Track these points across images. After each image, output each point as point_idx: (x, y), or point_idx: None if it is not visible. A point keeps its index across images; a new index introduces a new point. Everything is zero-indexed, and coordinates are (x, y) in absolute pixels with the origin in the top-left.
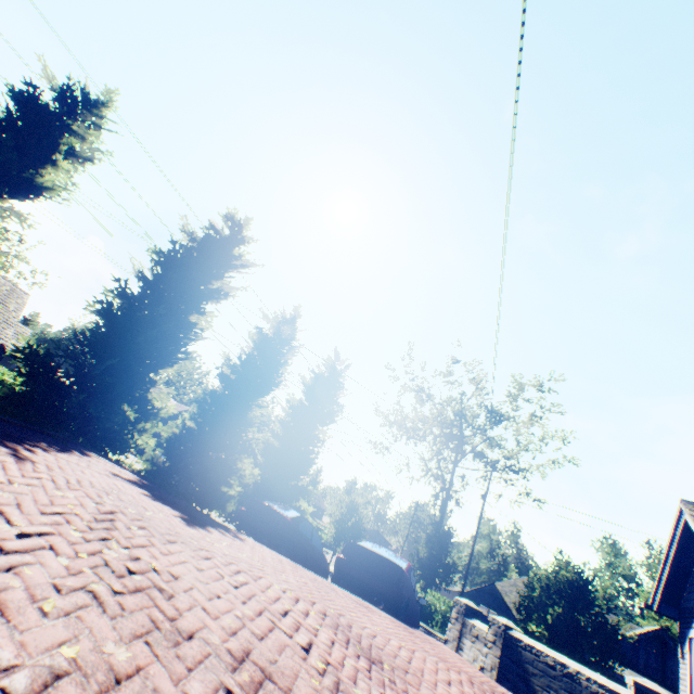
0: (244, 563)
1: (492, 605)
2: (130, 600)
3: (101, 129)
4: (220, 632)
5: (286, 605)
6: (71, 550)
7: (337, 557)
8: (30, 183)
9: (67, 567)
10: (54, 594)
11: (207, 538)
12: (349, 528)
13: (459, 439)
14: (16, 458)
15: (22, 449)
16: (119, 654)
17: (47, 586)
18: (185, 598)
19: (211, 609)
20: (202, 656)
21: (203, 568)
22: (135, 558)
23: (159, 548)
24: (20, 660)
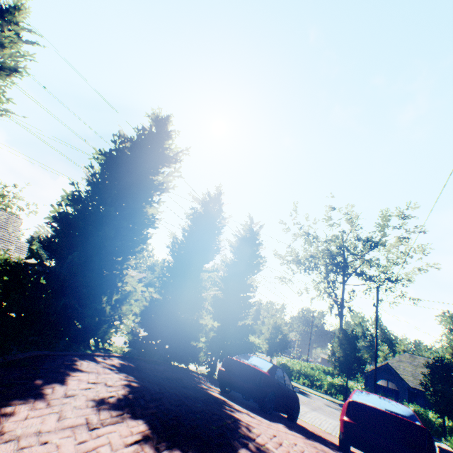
0: None
1: (389, 379)
2: None
3: (19, 37)
4: None
5: None
6: None
7: (345, 422)
8: None
9: None
10: None
11: None
12: (278, 343)
13: (345, 265)
14: None
15: None
16: None
17: None
18: None
19: None
20: None
21: None
22: None
23: None
24: None
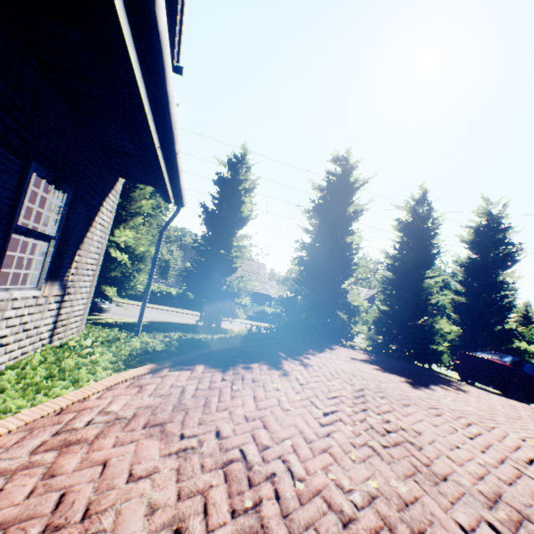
0: (471, 415)
1: None
2: (393, 451)
3: (250, 168)
4: (467, 476)
5: (528, 454)
6: (349, 420)
7: None
8: (240, 219)
9: (352, 431)
10: (352, 449)
11: (432, 397)
12: None
13: None
14: (303, 366)
15: (303, 359)
16: (400, 487)
17: (347, 443)
18: (430, 449)
19: (454, 458)
20: (457, 494)
21: (436, 424)
22: (386, 421)
23: (399, 411)
24: (352, 486)
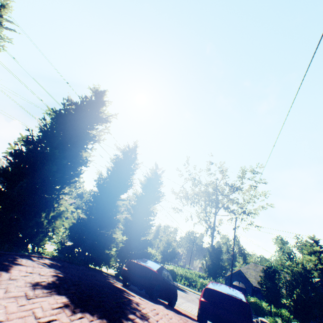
0: None
1: (241, 280)
2: None
3: (1, 25)
4: None
5: None
6: None
7: (201, 301)
8: None
9: None
10: None
11: None
12: (169, 254)
13: (217, 201)
14: None
15: None
16: None
17: None
18: None
19: None
20: None
21: None
22: None
23: None
24: None
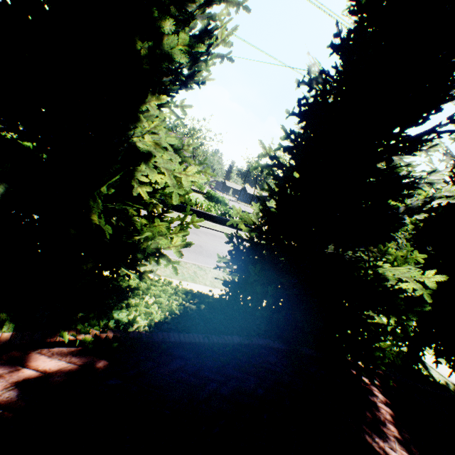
0: None
1: None
2: None
3: None
4: None
5: None
6: None
7: None
8: None
9: None
10: None
11: None
12: None
13: None
14: None
15: None
16: None
17: None
18: None
19: None
20: None
21: None
22: None
23: None
24: None
